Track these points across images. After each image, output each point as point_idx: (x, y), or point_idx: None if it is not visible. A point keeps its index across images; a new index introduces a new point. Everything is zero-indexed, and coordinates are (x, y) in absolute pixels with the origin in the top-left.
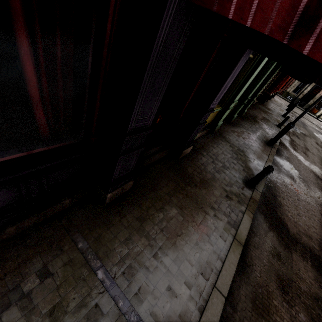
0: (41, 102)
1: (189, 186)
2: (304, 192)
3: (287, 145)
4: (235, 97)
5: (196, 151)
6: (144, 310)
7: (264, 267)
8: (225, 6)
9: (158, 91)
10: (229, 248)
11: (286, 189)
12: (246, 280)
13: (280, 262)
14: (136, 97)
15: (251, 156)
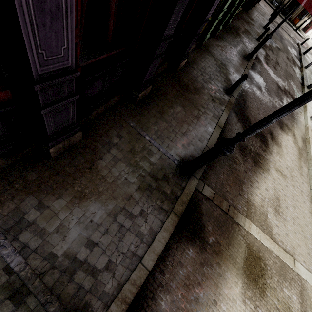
0: (113, 14)
1: (187, 92)
2: (266, 99)
3: (262, 59)
4: (225, 5)
5: (189, 65)
6: (173, 153)
7: None
8: None
9: (184, 3)
10: (214, 129)
11: (254, 96)
12: None
13: None
14: (173, 9)
15: (231, 70)
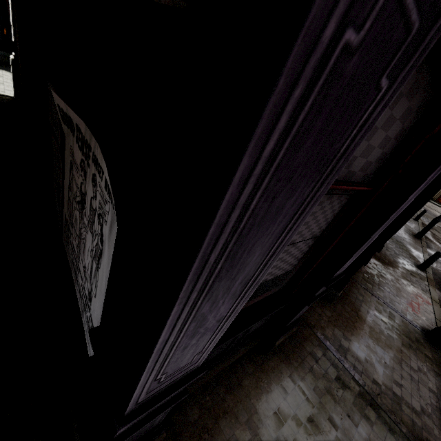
0: None
1: (385, 265)
2: None
3: (431, 238)
4: None
5: None
6: (409, 318)
7: None
8: None
9: None
10: (432, 303)
11: None
12: None
13: None
14: None
15: (409, 247)
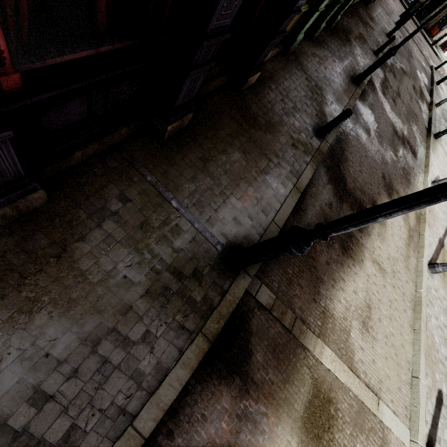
0: None
1: (254, 129)
2: (375, 149)
3: (377, 85)
4: None
5: (263, 81)
6: (215, 231)
7: (316, 212)
8: None
9: None
10: (289, 194)
11: (357, 144)
12: (299, 220)
13: (330, 210)
14: None
15: (330, 97)
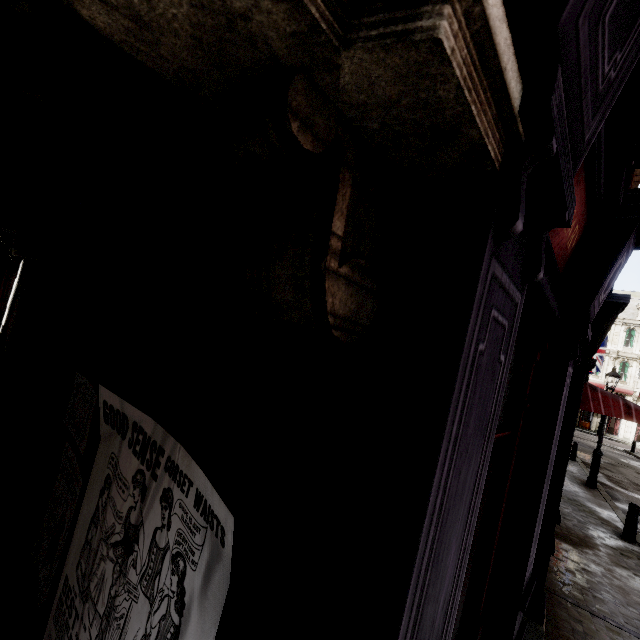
0: None
1: (577, 546)
2: None
3: (608, 483)
4: None
5: None
6: None
7: None
8: (588, 408)
9: None
10: None
11: None
12: None
13: None
14: None
15: (591, 505)
